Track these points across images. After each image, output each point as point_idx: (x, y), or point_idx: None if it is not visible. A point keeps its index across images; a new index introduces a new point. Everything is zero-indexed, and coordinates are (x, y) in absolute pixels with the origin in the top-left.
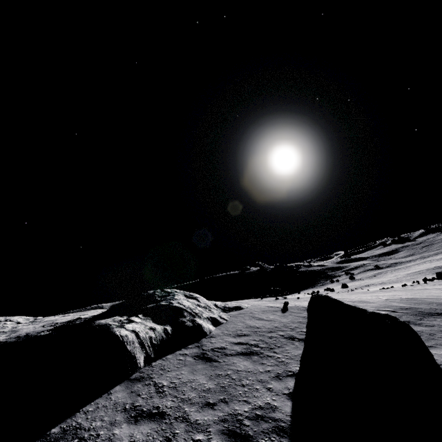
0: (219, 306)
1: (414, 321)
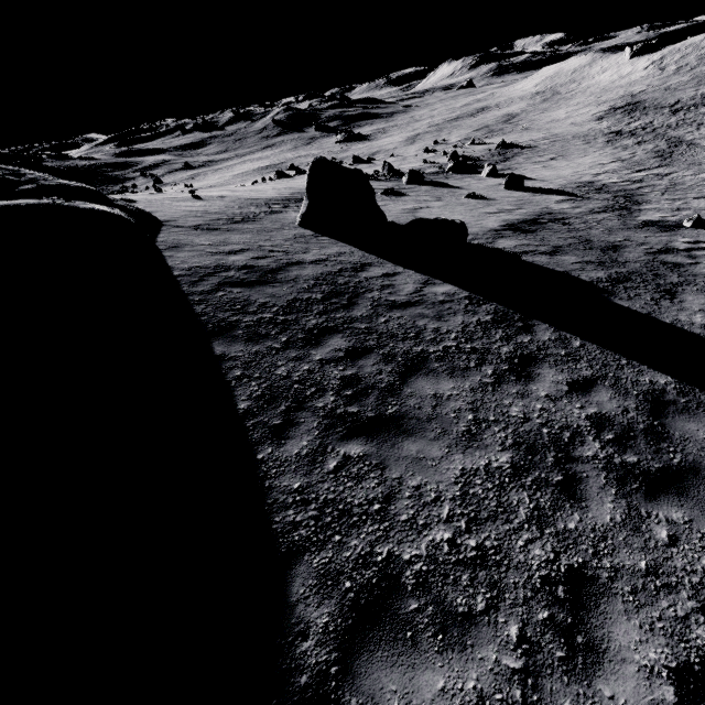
0: None
1: None
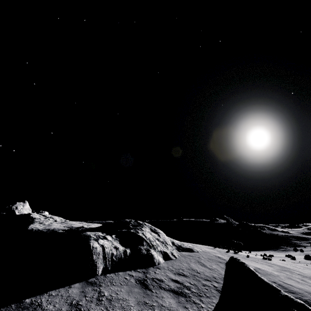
0: (176, 245)
1: None
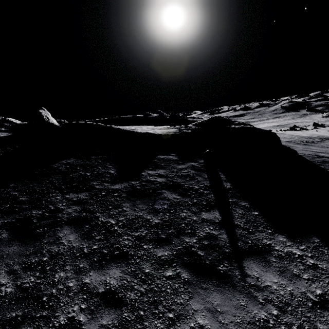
0: None
1: None
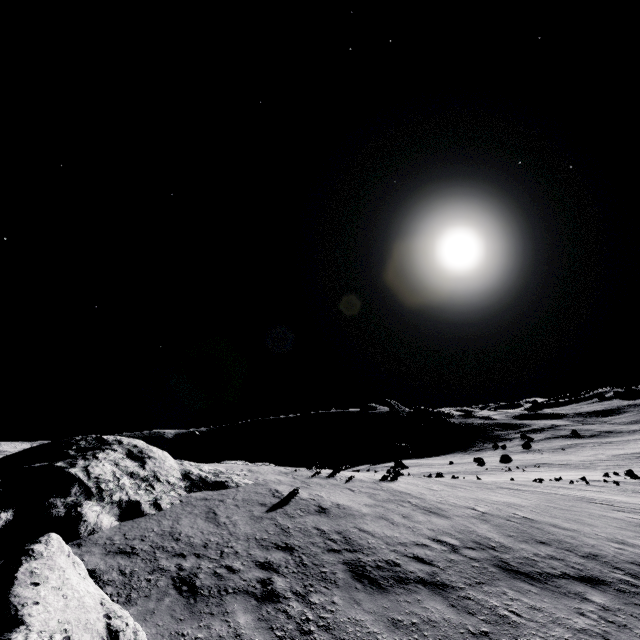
0: (193, 478)
1: (455, 587)
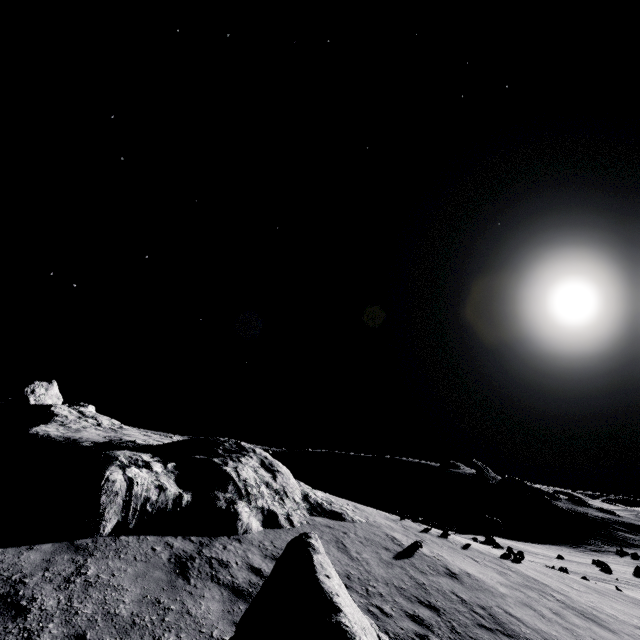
0: (311, 501)
1: None
